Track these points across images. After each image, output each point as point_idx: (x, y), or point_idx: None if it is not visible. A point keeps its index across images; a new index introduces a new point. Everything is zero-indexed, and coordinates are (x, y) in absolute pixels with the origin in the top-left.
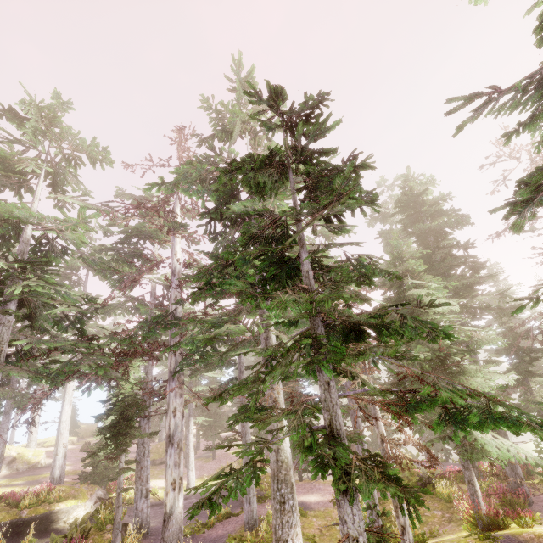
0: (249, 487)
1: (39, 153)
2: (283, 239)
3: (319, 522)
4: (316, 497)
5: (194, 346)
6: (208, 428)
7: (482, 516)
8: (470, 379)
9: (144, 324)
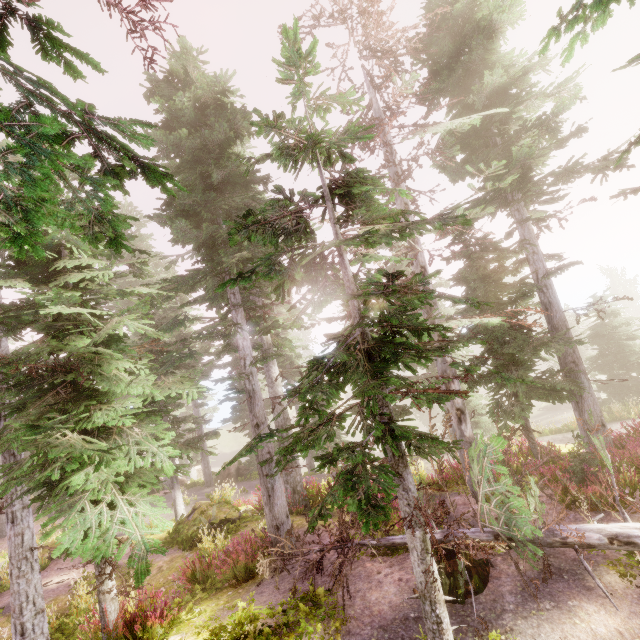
0: None
1: None
2: None
3: (8, 632)
4: (69, 576)
5: None
6: None
7: (97, 635)
8: (111, 404)
9: None
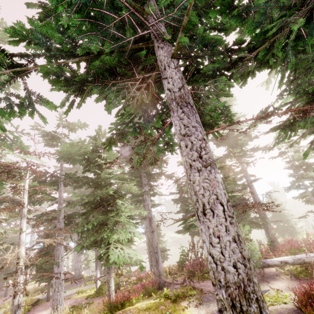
0: None
1: None
2: None
3: None
4: (47, 312)
5: None
6: (3, 272)
7: (109, 304)
8: (120, 214)
9: None
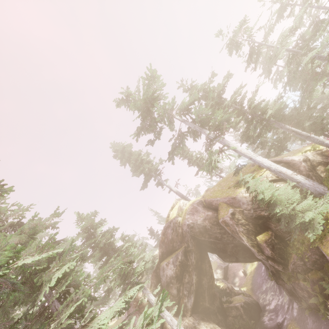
0: (328, 119)
1: None
2: None
3: None
4: None
5: None
6: None
7: None
8: None
9: None
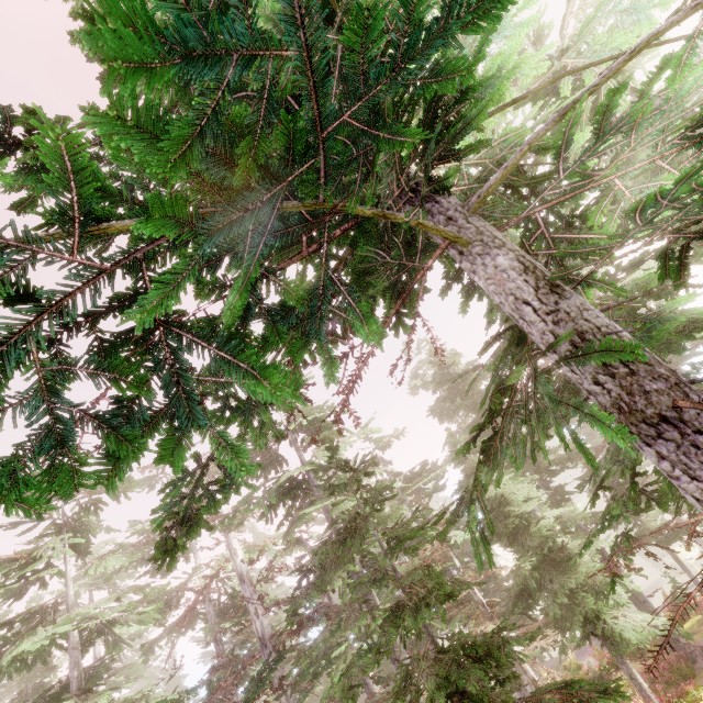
0: None
1: (53, 519)
2: (385, 578)
3: None
4: None
5: (328, 696)
6: None
7: None
8: (579, 561)
9: (251, 683)
